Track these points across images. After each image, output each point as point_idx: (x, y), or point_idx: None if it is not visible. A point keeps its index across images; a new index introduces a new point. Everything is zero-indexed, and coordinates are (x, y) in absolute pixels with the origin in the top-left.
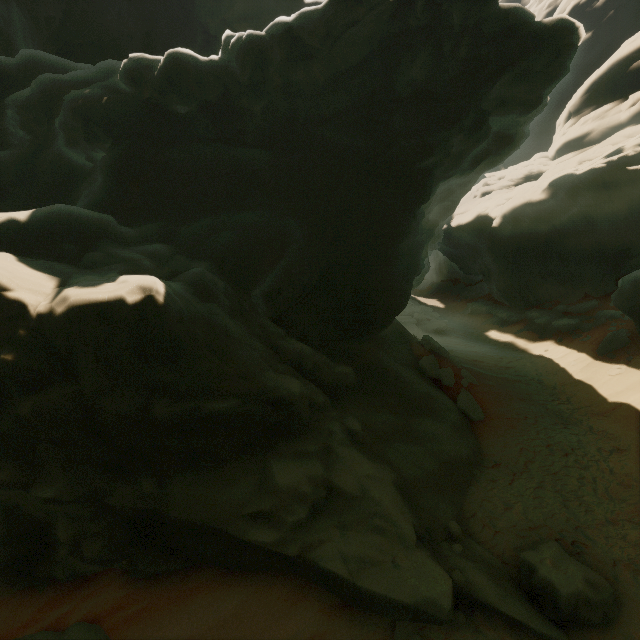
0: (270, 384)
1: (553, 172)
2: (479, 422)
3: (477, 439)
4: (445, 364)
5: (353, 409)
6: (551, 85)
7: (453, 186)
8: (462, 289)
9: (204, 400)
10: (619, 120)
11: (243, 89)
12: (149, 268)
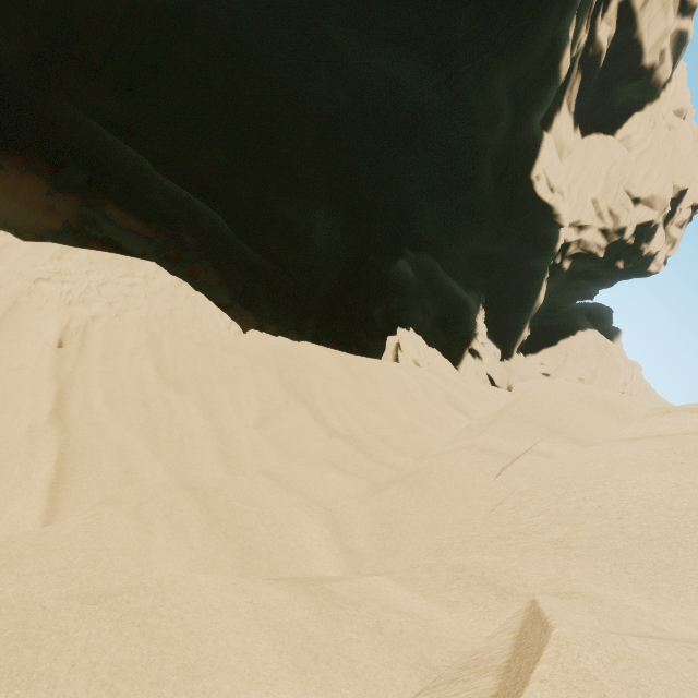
0: None
1: None
2: None
3: None
4: None
5: None
6: None
7: None
8: None
9: None
10: None
11: None
12: None
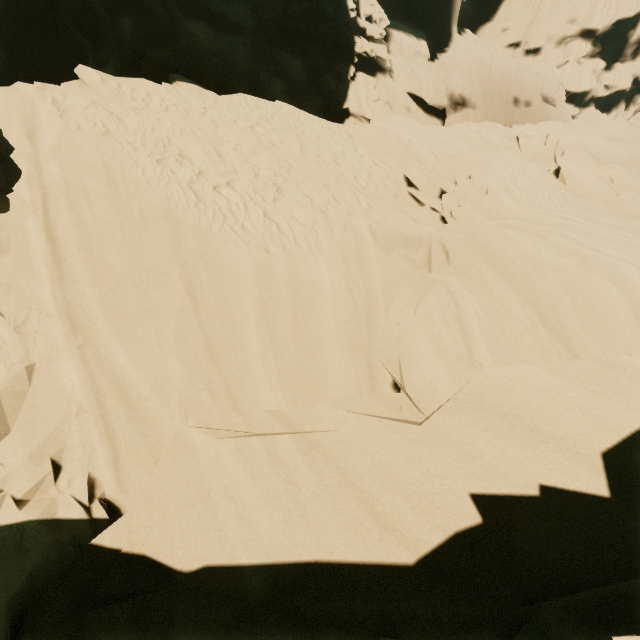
0: None
1: None
2: None
3: None
4: None
5: None
6: None
7: None
8: None
9: None
10: (597, 94)
11: None
12: None
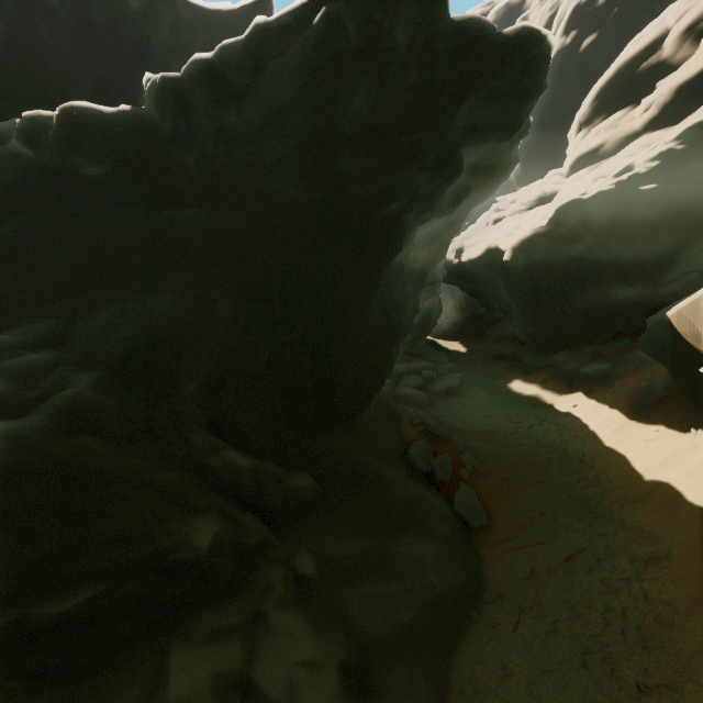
0: (164, 544)
1: (566, 192)
2: (481, 530)
3: (477, 557)
4: (442, 448)
5: (311, 537)
6: (528, 104)
7: (437, 228)
8: (486, 327)
9: (38, 602)
10: (633, 128)
11: (167, 140)
12: (1, 397)
